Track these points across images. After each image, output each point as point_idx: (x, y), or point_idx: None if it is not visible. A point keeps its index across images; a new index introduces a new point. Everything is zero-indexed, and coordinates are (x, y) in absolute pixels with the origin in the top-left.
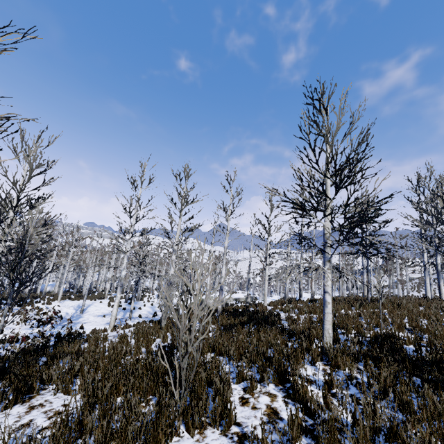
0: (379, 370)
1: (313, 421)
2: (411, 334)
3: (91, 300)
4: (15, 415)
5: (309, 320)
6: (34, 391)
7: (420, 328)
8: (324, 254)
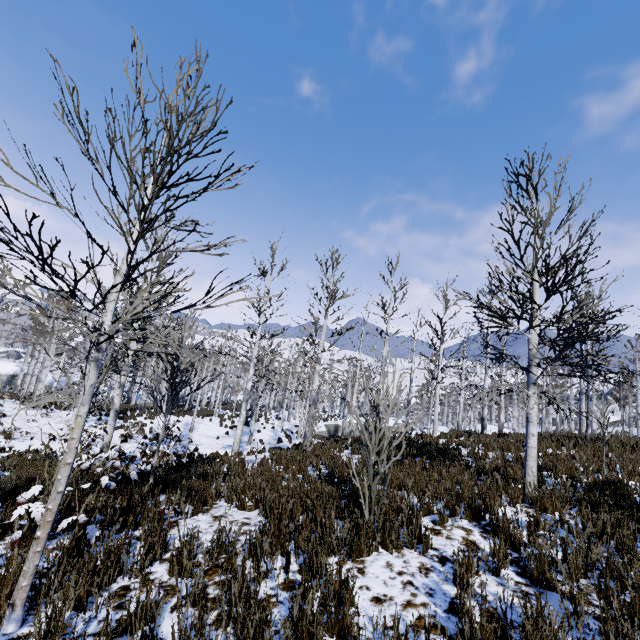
0: (598, 515)
1: (518, 555)
2: None
3: (198, 416)
4: (205, 521)
5: (502, 457)
6: (208, 504)
7: None
8: (528, 374)
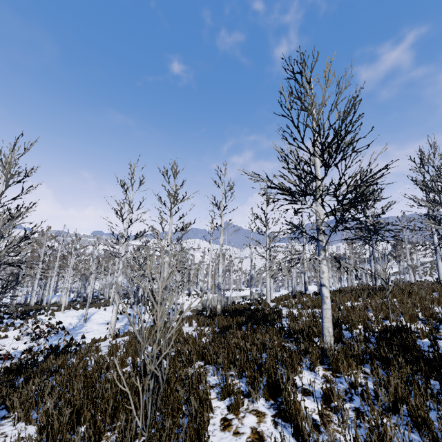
0: (389, 374)
1: None
2: (425, 325)
3: (95, 308)
4: None
5: (310, 316)
6: None
7: (435, 318)
8: (318, 242)
